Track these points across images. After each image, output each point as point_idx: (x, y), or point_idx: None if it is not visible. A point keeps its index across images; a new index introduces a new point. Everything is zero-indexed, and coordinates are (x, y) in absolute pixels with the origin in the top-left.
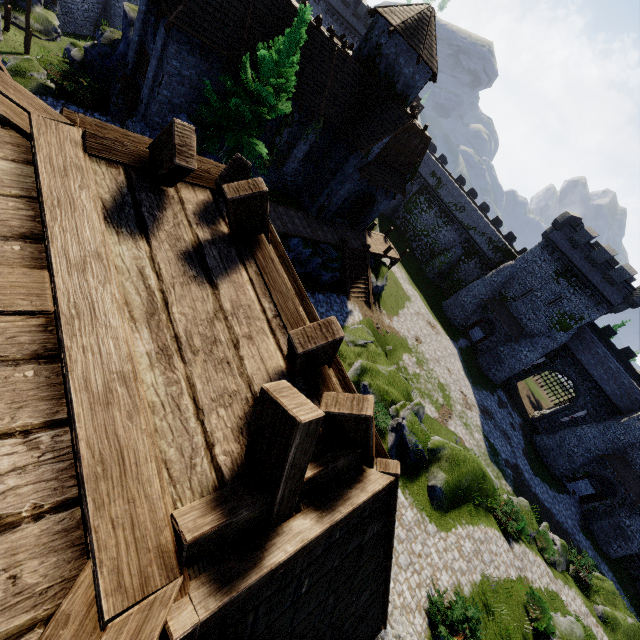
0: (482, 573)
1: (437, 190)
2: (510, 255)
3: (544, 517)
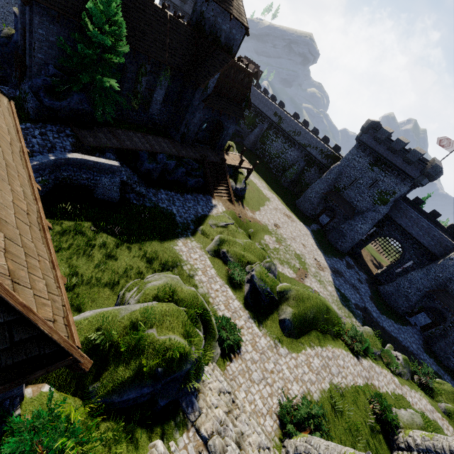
0: (330, 382)
1: (280, 124)
2: (337, 159)
3: (392, 343)
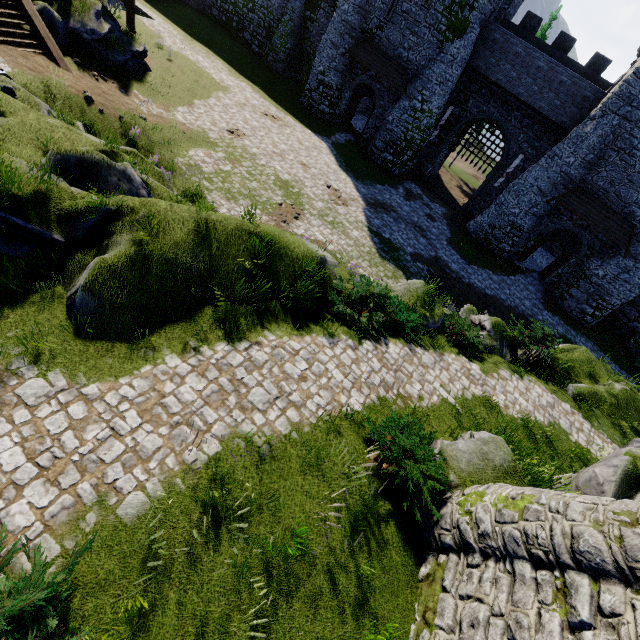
0: (229, 434)
1: None
2: None
3: (485, 308)
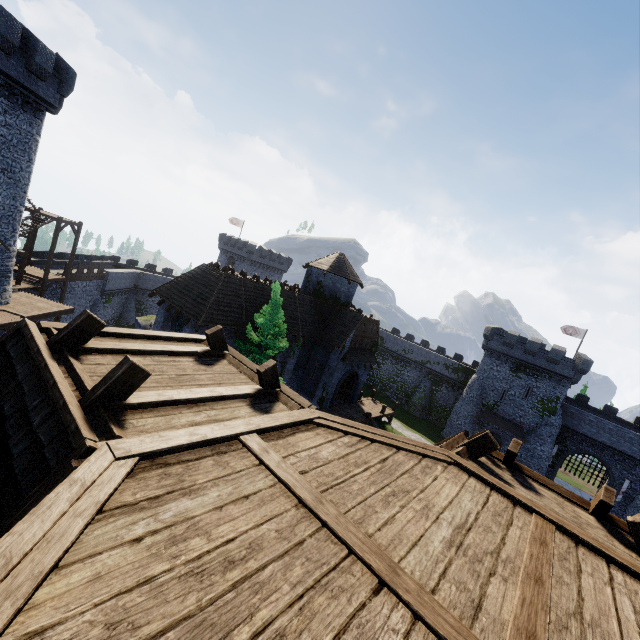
0: None
1: (383, 345)
2: (468, 371)
3: None
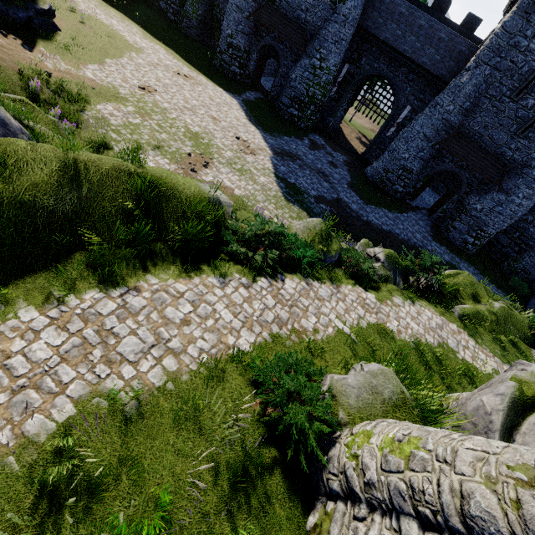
0: (88, 394)
1: None
2: None
3: (382, 242)
